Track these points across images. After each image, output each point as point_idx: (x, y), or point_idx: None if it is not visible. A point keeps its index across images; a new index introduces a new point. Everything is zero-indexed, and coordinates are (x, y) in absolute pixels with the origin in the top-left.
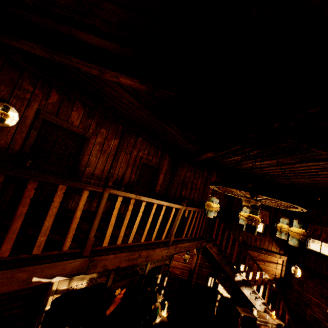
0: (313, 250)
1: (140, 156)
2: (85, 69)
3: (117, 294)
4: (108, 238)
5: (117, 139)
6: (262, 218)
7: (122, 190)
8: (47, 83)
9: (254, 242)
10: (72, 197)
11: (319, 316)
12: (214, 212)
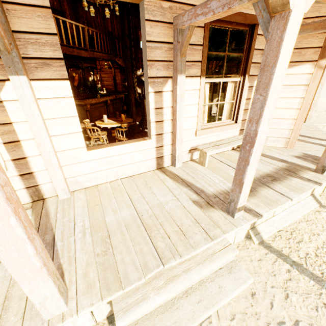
0: None
1: None
2: None
3: (75, 76)
4: None
5: None
6: None
7: None
8: None
9: None
10: None
11: None
12: (93, 14)
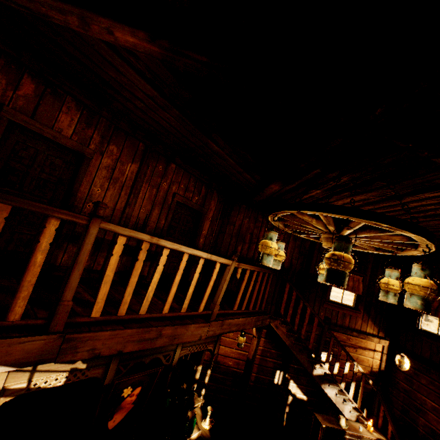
0: (428, 331)
1: (173, 191)
2: (58, 20)
3: (126, 396)
4: (102, 303)
5: (136, 163)
6: (356, 257)
7: None
8: (15, 63)
9: (341, 319)
10: (63, 247)
11: (437, 428)
12: (278, 263)
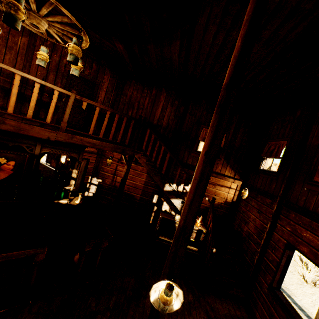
0: (264, 170)
1: (64, 63)
2: None
3: (3, 163)
4: None
5: (26, 37)
6: None
7: (46, 96)
8: None
9: None
10: None
11: (251, 231)
12: (39, 60)
